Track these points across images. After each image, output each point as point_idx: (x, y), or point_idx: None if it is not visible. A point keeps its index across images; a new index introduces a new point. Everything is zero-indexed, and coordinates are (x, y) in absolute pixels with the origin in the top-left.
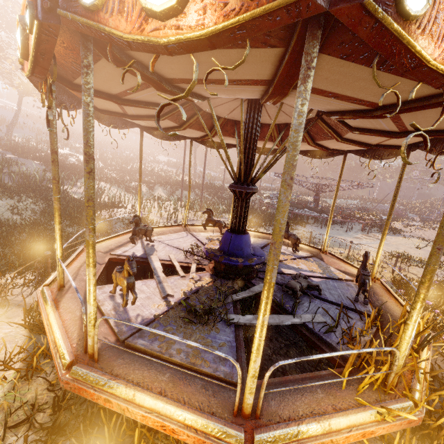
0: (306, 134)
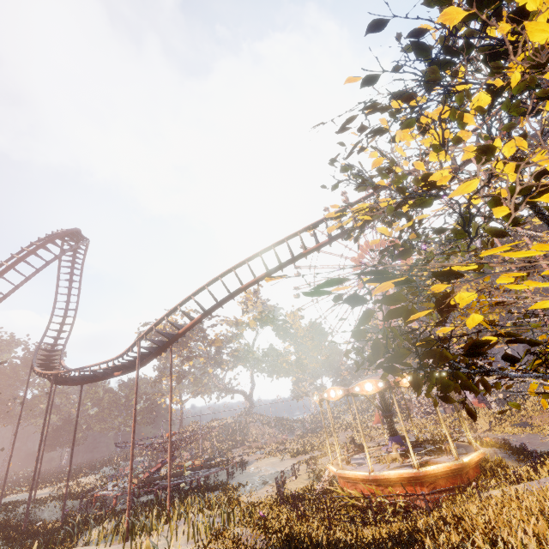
0: None
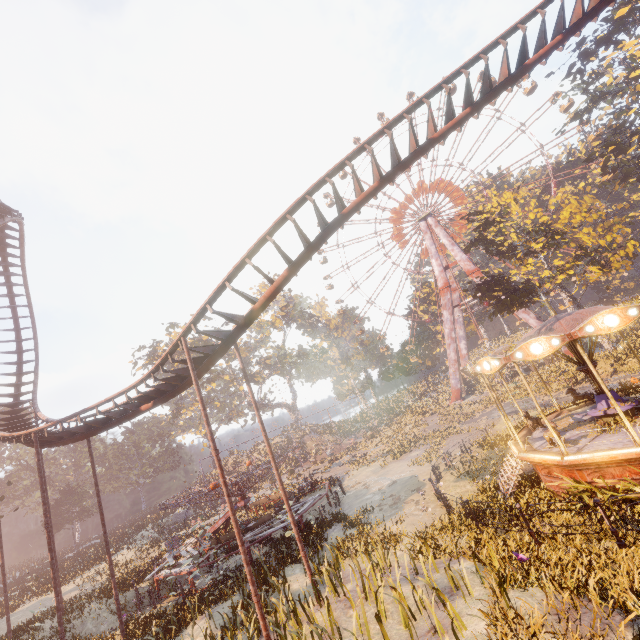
0: None
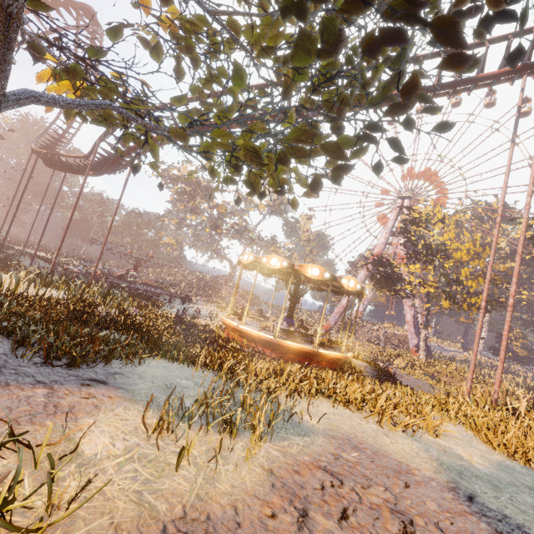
0: (290, 276)
